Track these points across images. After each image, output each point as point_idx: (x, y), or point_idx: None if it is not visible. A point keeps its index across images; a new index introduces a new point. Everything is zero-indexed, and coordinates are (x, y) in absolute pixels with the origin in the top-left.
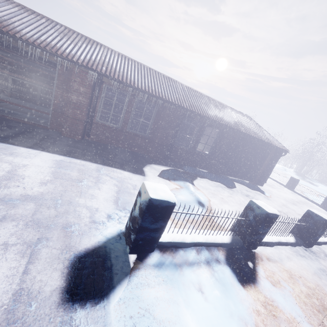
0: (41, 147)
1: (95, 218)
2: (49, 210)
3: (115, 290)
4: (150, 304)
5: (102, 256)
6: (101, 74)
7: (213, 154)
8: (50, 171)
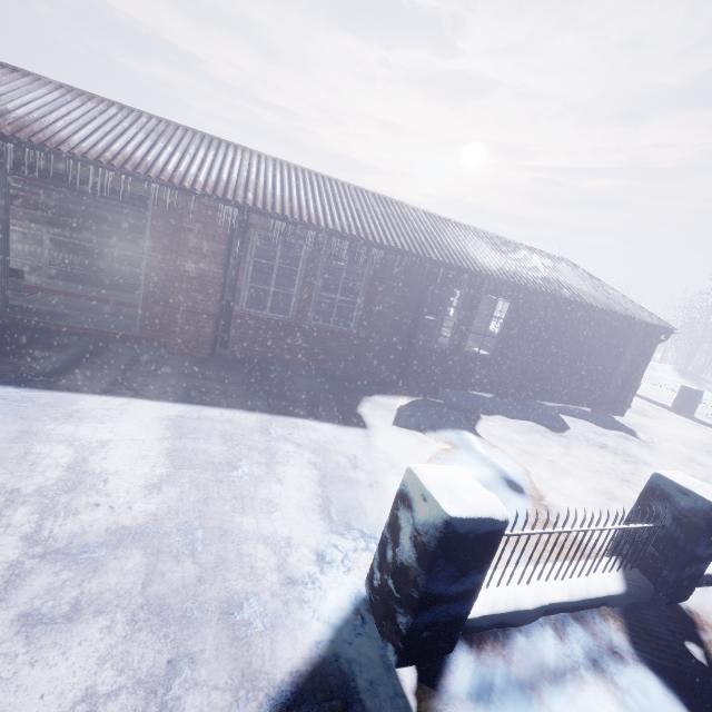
0: (130, 388)
1: (291, 569)
2: (181, 564)
3: None
4: None
5: (338, 693)
6: (246, 208)
7: (504, 354)
8: (163, 451)
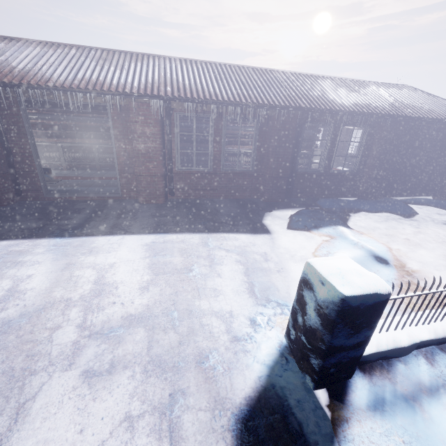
0: (122, 229)
1: (235, 331)
2: (167, 334)
3: None
4: None
5: (277, 409)
6: (167, 98)
7: (362, 168)
8: (146, 265)
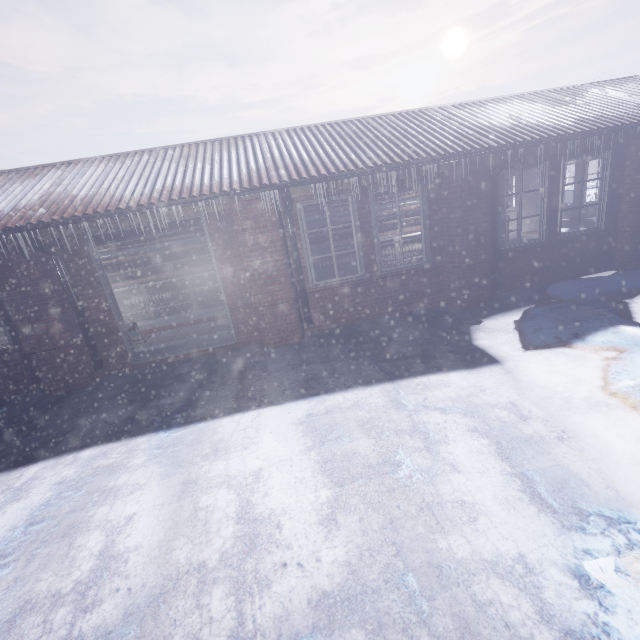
0: (252, 398)
1: (559, 613)
2: None
3: None
4: None
5: None
6: (284, 185)
7: (613, 219)
8: (315, 467)
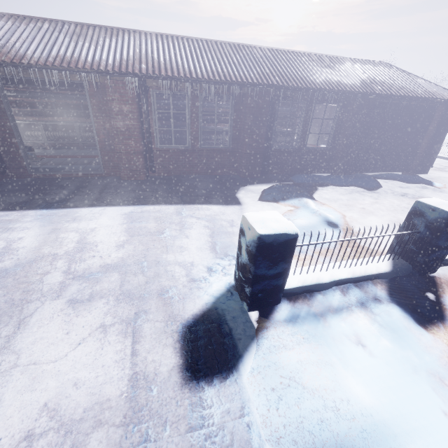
0: (103, 202)
1: (193, 275)
2: (137, 277)
3: (244, 359)
4: (293, 370)
5: (215, 321)
6: (142, 76)
7: (335, 145)
8: (123, 230)
